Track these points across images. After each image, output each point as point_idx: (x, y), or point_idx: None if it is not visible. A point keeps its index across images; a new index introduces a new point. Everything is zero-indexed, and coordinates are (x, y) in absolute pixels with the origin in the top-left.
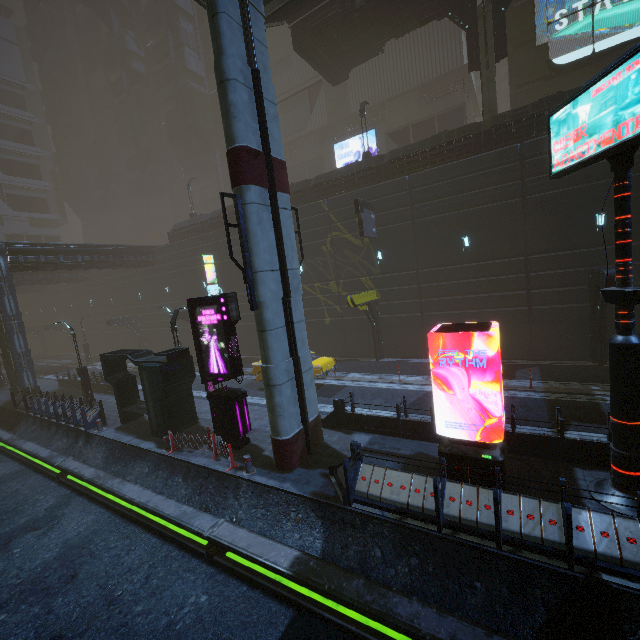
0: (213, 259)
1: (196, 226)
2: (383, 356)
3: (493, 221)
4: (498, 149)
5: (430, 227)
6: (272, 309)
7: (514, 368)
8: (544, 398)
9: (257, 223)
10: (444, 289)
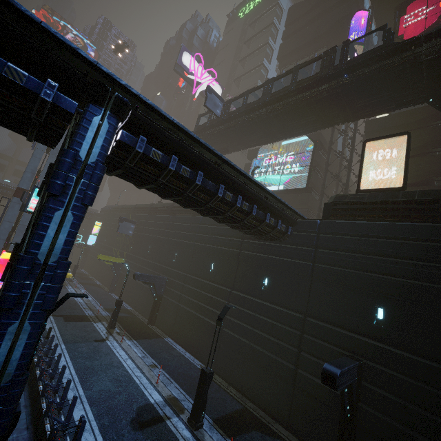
0: (101, 224)
1: (108, 209)
2: (113, 292)
3: (158, 244)
4: (167, 215)
5: (145, 238)
6: (2, 232)
7: (125, 312)
8: (87, 315)
9: (11, 207)
10: (137, 268)
